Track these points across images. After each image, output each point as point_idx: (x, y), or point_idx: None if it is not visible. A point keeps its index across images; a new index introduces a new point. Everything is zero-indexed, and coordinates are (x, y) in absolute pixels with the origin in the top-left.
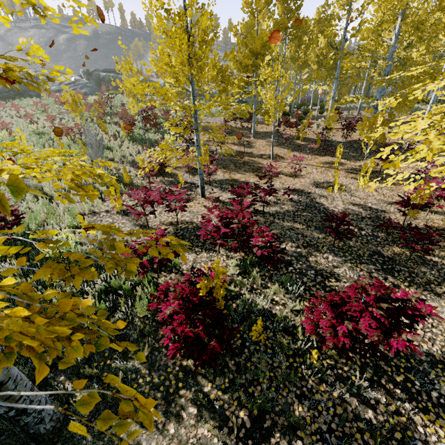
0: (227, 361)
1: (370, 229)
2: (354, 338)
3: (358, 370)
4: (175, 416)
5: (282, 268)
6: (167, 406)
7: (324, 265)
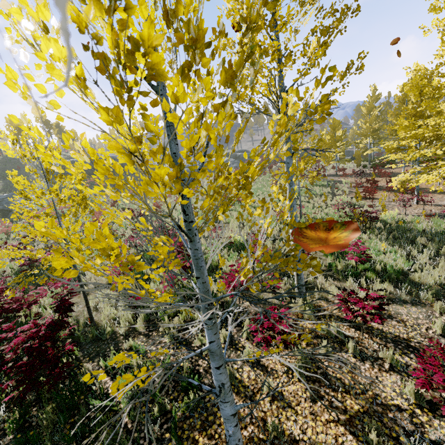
0: None
1: None
2: None
3: None
4: None
5: None
6: None
7: None
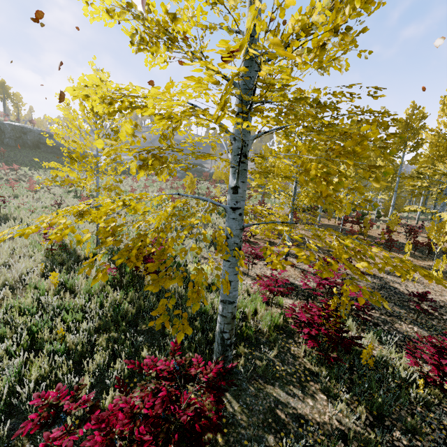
0: (340, 374)
1: None
2: None
3: None
4: (310, 396)
5: (371, 325)
6: (302, 388)
7: (410, 333)
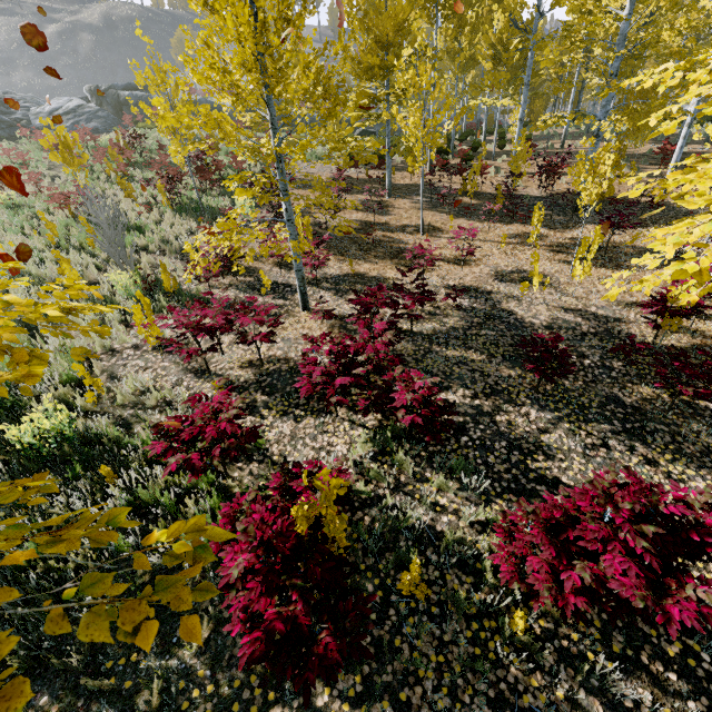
0: None
1: (597, 356)
2: (595, 595)
3: (597, 639)
4: None
5: (450, 439)
6: None
7: (523, 430)
